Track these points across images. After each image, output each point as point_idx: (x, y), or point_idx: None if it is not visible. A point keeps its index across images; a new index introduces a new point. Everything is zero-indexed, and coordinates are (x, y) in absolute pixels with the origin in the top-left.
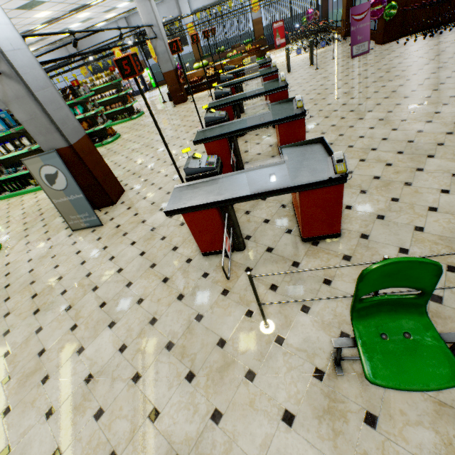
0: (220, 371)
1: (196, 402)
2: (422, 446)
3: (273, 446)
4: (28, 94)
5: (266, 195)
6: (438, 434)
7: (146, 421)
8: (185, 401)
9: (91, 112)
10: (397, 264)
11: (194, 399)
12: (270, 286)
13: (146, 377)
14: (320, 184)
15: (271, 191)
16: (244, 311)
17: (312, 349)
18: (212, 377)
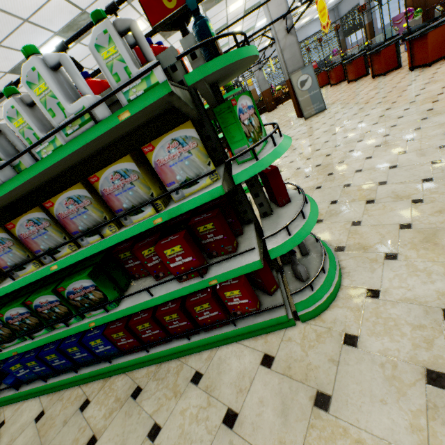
0: None
1: None
2: None
3: None
4: (296, 42)
5: None
6: None
7: None
8: None
9: None
10: None
11: None
12: None
13: None
14: None
15: None
16: None
17: None
18: None
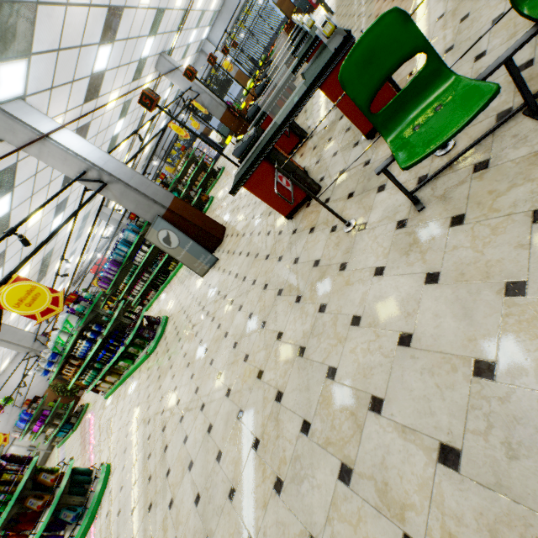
0: (318, 281)
1: (306, 310)
2: (516, 202)
3: (369, 296)
4: (126, 187)
5: (293, 116)
6: (535, 180)
7: (275, 343)
8: (298, 315)
9: (183, 192)
10: (361, 44)
11: (304, 310)
12: (347, 197)
13: (269, 320)
14: (332, 64)
15: (293, 108)
16: (329, 231)
17: (392, 211)
18: (314, 288)
